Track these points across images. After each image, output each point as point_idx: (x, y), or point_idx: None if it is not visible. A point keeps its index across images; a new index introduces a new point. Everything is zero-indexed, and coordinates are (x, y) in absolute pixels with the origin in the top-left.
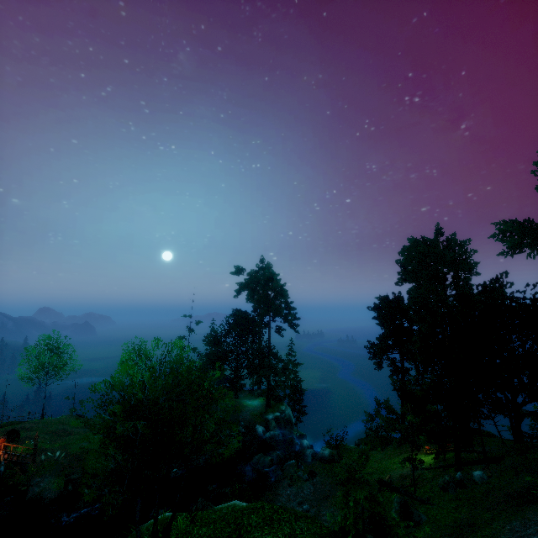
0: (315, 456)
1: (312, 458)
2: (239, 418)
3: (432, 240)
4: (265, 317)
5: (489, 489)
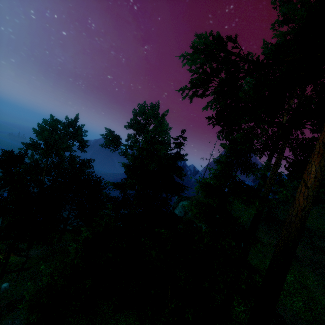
0: None
1: None
2: None
3: (71, 122)
4: None
5: (2, 298)
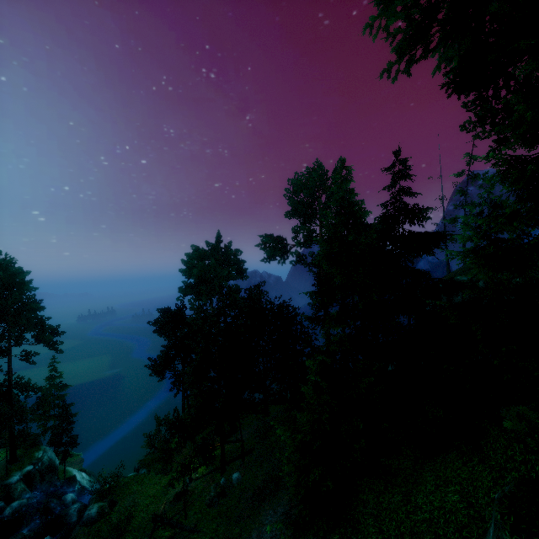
0: (83, 509)
1: (78, 515)
2: None
3: (214, 246)
4: None
5: (242, 491)
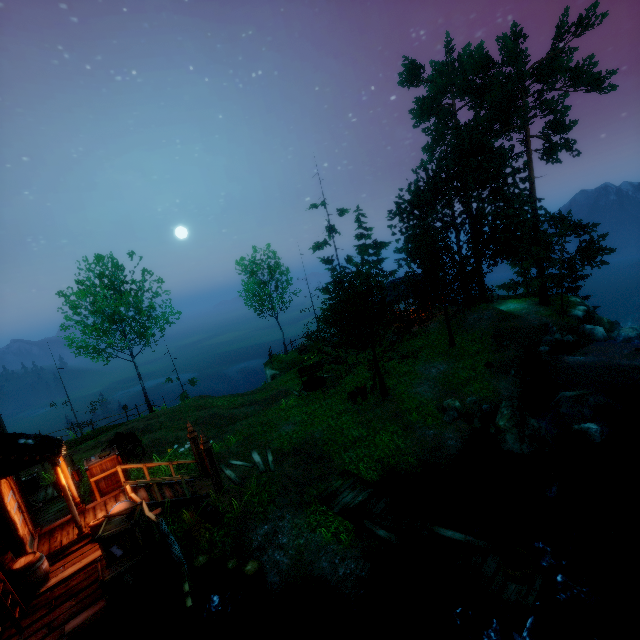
0: None
1: None
2: (533, 324)
3: None
4: (523, 126)
5: None
